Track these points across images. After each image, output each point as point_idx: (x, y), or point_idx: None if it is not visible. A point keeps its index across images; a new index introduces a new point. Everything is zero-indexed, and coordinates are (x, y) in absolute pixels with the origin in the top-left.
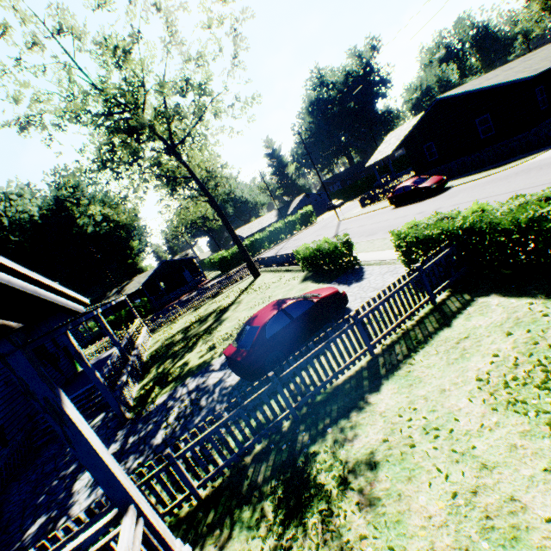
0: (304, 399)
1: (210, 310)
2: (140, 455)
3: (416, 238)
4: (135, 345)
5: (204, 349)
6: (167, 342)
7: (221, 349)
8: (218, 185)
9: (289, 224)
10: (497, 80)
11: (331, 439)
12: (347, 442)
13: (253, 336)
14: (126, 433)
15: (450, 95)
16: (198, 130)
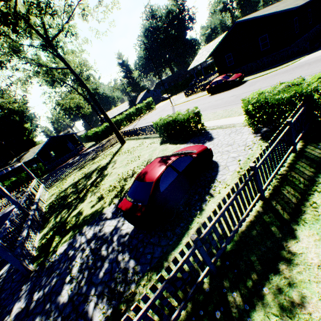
0: (219, 253)
1: (92, 168)
2: (46, 317)
3: (266, 102)
4: (34, 200)
5: (94, 200)
6: (61, 195)
7: (109, 199)
8: (89, 77)
9: (139, 109)
10: (273, 10)
11: (274, 303)
12: (299, 309)
13: (148, 191)
14: (31, 288)
15: (245, 19)
16: (69, 26)
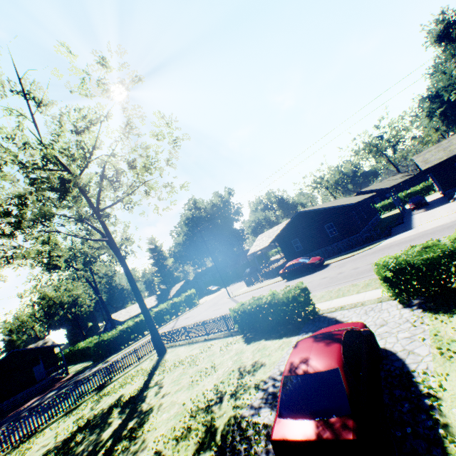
0: None
1: (103, 405)
2: None
3: (408, 265)
4: None
5: None
6: None
7: None
8: (129, 253)
9: (175, 304)
10: (331, 205)
11: None
12: None
13: (339, 385)
14: None
15: (306, 210)
16: (131, 198)
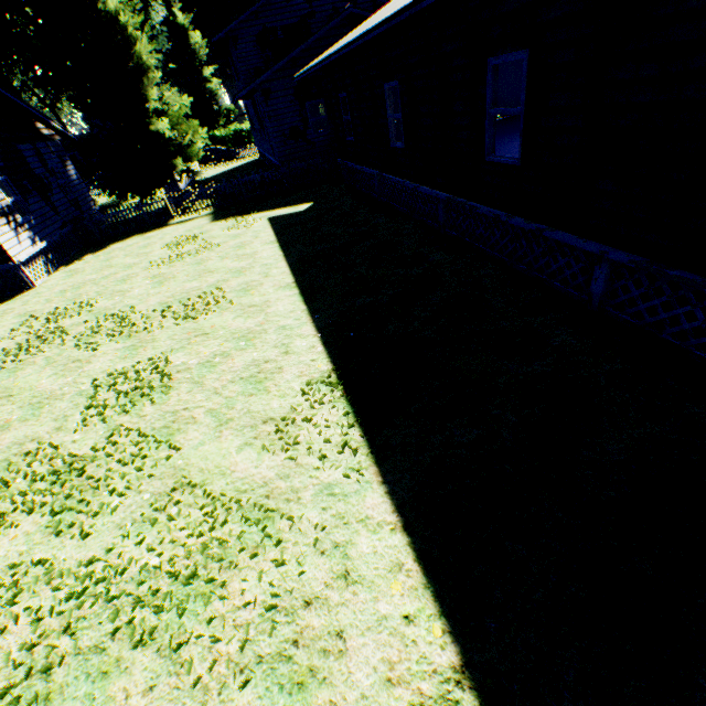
0: None
1: None
2: None
3: None
4: None
5: None
6: None
7: None
8: None
9: None
10: None
11: None
12: None
13: None
14: None
15: None
16: None
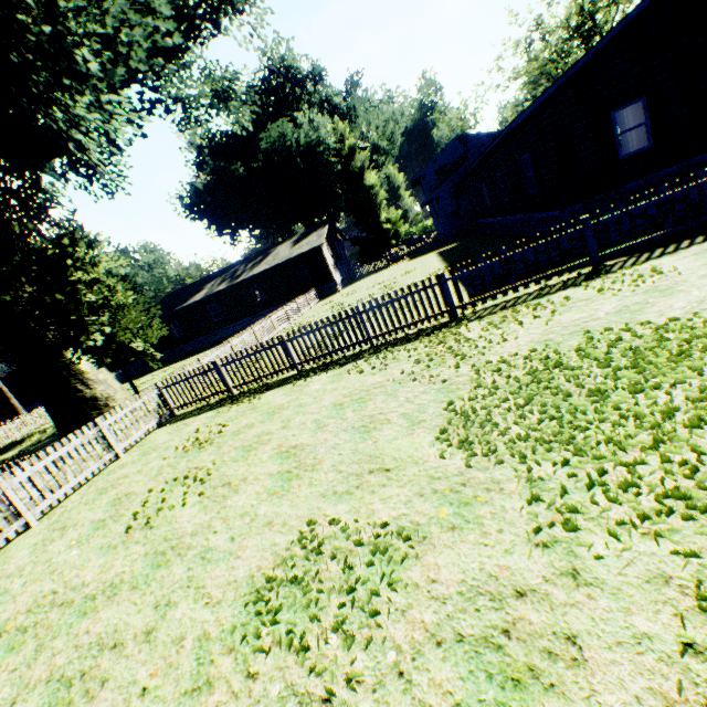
0: None
1: None
2: None
3: None
4: None
5: None
6: None
7: None
8: None
9: None
10: None
11: None
12: None
13: None
14: None
15: None
16: None
